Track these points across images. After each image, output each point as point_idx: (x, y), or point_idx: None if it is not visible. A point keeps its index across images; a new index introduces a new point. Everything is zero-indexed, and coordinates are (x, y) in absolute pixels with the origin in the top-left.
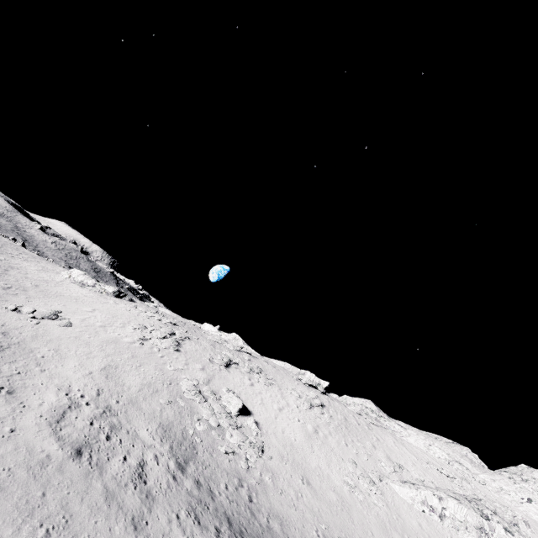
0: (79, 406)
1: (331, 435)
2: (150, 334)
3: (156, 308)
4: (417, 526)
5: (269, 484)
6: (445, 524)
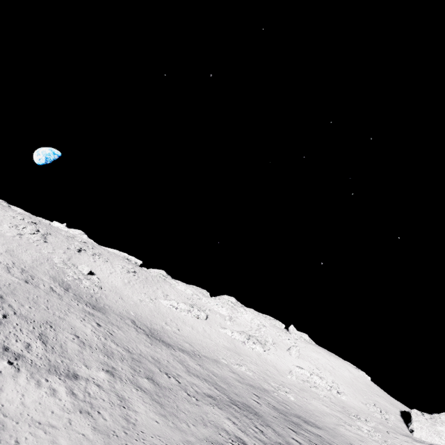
0: (11, 268)
1: (137, 284)
2: (22, 230)
3: (9, 206)
4: (165, 311)
5: (104, 298)
6: (177, 311)
